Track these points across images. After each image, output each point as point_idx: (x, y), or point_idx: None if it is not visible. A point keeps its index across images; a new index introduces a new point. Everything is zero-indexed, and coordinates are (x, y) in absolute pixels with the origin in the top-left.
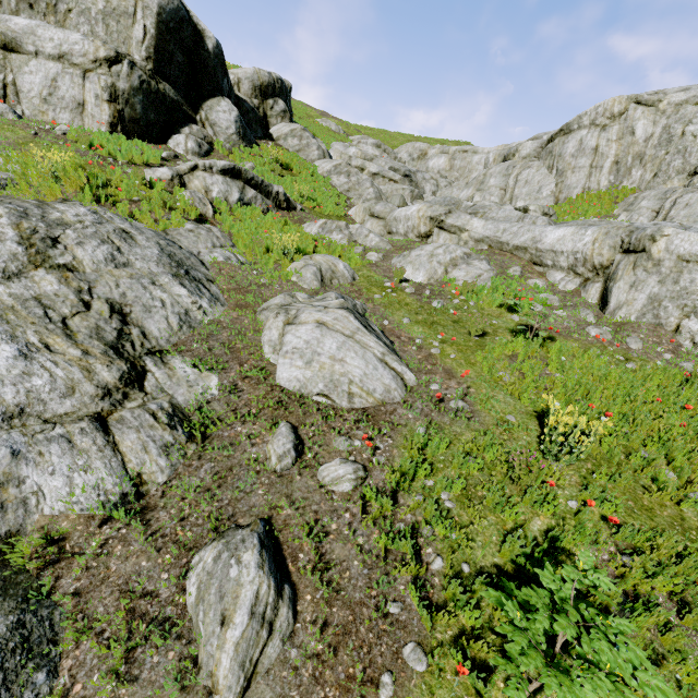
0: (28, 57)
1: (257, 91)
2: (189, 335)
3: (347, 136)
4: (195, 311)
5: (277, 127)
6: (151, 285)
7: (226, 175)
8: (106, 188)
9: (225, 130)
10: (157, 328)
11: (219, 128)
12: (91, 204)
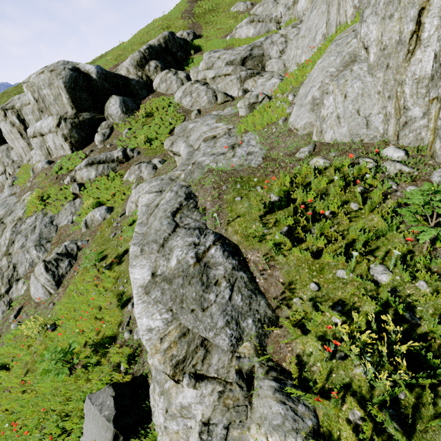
0: (46, 135)
1: (137, 67)
2: (30, 270)
3: (251, 10)
4: (36, 259)
5: (155, 80)
6: (27, 253)
7: (87, 166)
8: (49, 198)
9: (116, 115)
10: (21, 270)
11: (114, 115)
12: (40, 211)
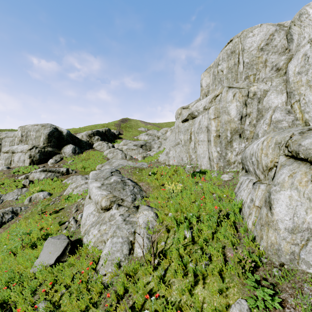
0: (16, 153)
1: (88, 136)
2: None
3: (147, 131)
4: None
5: (95, 144)
6: None
7: (41, 171)
8: (2, 185)
9: (68, 153)
10: None
11: (66, 153)
12: None
